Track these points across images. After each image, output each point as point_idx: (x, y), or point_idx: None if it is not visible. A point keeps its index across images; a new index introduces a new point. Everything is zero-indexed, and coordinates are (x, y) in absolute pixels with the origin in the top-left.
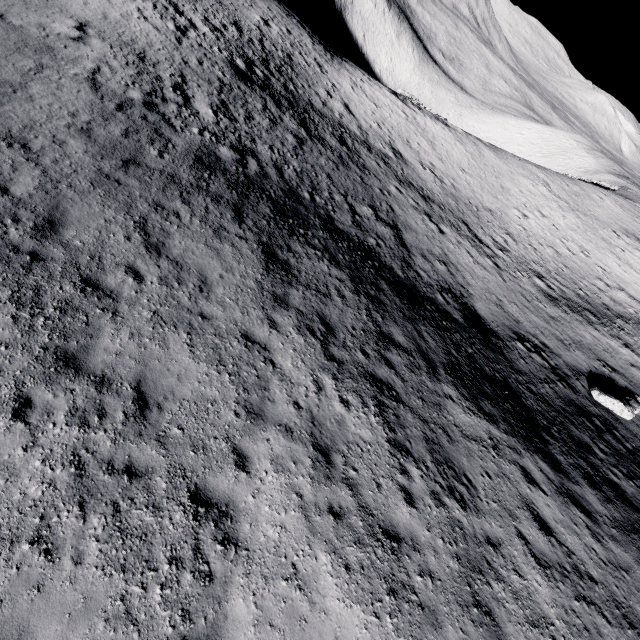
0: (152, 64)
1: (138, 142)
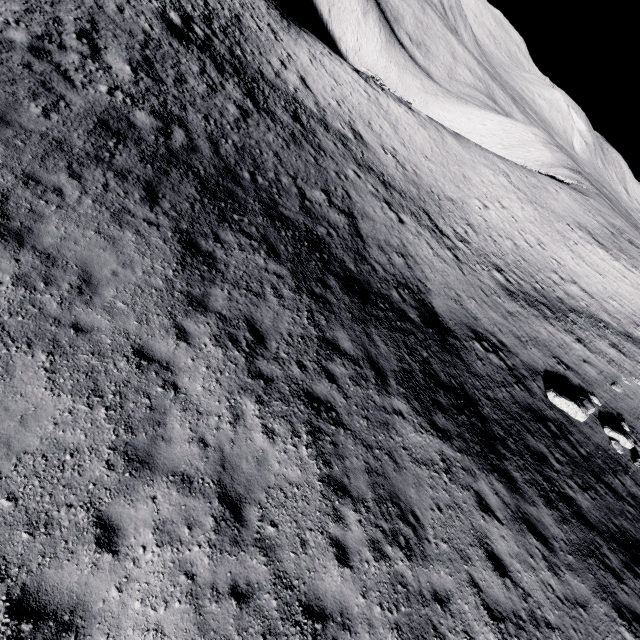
0: (50, 2)
1: (12, 95)
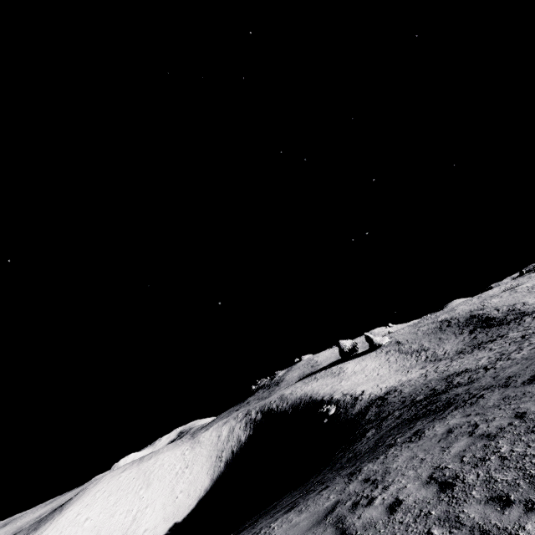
0: None
1: None
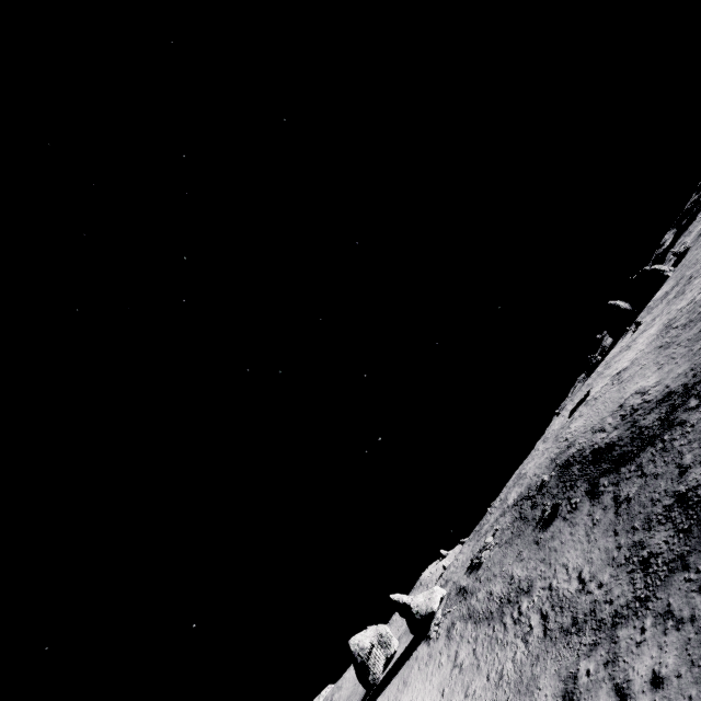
0: None
1: None
